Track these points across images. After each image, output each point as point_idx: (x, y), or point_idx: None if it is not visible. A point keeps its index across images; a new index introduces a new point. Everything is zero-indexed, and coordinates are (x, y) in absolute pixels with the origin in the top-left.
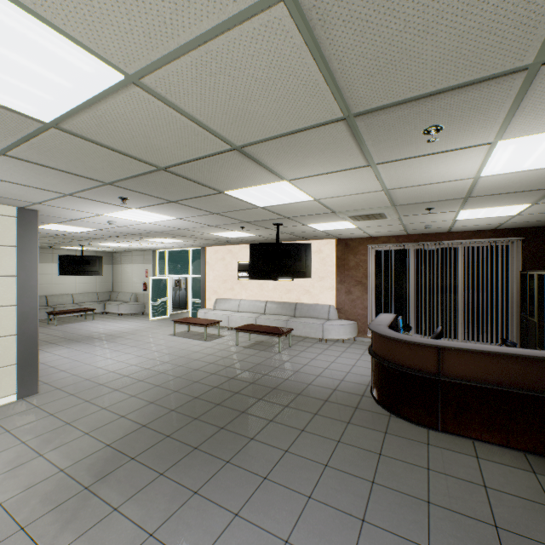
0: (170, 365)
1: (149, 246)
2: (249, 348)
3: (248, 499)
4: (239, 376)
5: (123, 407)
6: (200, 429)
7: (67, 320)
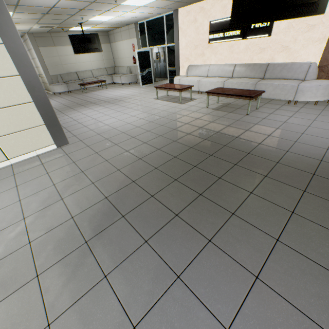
0: (154, 125)
1: (129, 17)
2: (218, 110)
3: (239, 308)
4: (212, 138)
5: (119, 161)
6: (180, 193)
7: (92, 89)
